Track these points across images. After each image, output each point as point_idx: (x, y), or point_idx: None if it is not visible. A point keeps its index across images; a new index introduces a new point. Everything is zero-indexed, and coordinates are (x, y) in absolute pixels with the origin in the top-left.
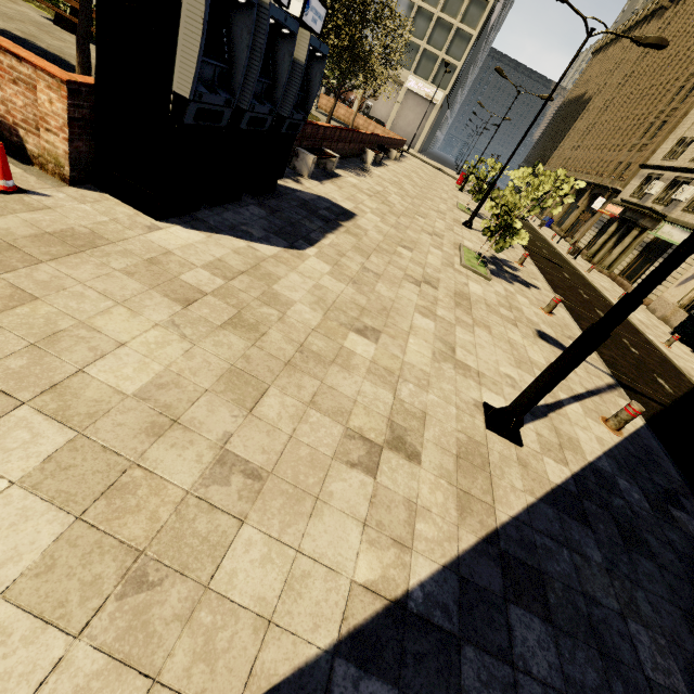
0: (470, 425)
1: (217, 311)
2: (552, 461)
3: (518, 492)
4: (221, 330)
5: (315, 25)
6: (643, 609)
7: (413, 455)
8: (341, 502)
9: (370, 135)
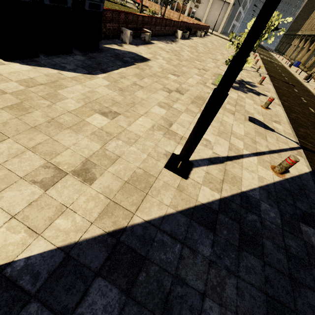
0: (151, 165)
1: (6, 101)
2: (208, 189)
3: (163, 206)
4: (0, 110)
5: None
6: (227, 292)
7: (89, 180)
8: (5, 203)
9: (180, 22)
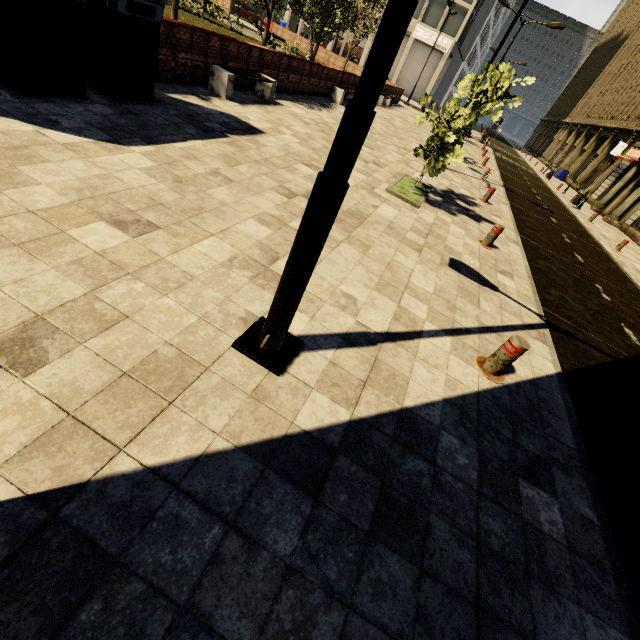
0: (202, 340)
1: None
2: (326, 399)
3: (204, 433)
4: None
5: None
6: None
7: (26, 364)
8: None
9: (341, 72)
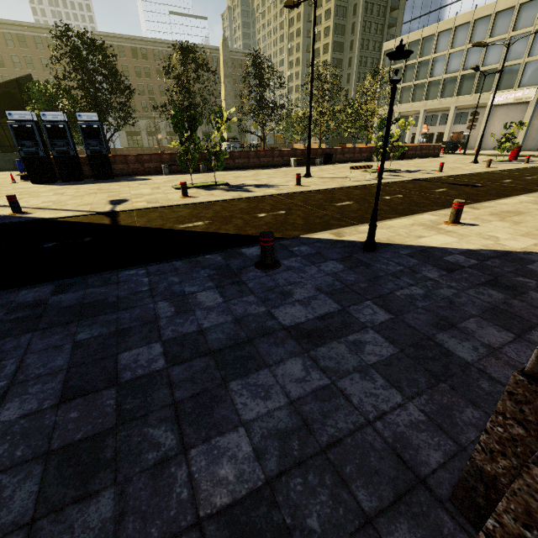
0: None
1: None
2: None
3: None
4: None
5: (92, 119)
6: None
7: None
8: None
9: (300, 150)
